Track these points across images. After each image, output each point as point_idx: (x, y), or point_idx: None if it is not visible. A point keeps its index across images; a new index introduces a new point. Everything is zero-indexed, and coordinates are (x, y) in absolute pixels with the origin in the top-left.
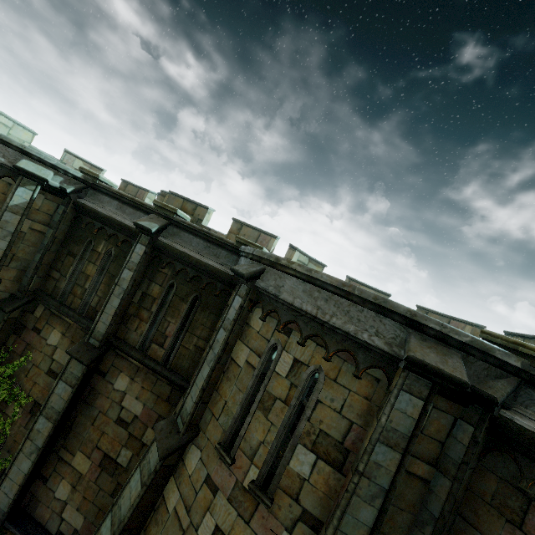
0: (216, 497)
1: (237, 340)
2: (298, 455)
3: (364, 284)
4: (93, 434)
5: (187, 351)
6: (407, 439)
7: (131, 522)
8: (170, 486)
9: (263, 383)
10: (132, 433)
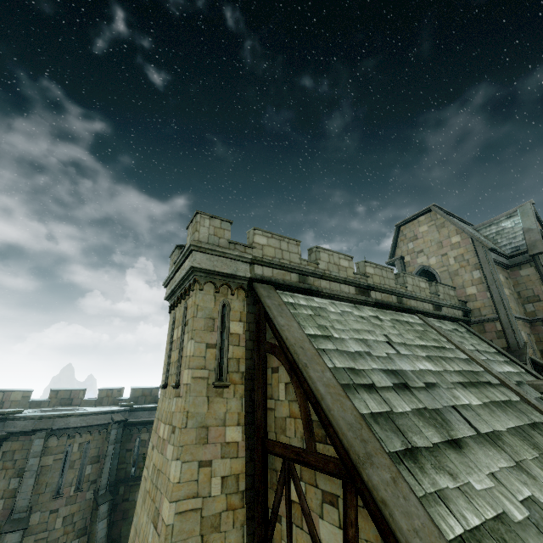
0: (60, 511)
1: (42, 457)
2: (87, 469)
3: (16, 390)
4: None
5: None
6: (114, 440)
7: None
8: (24, 542)
9: (68, 460)
10: None
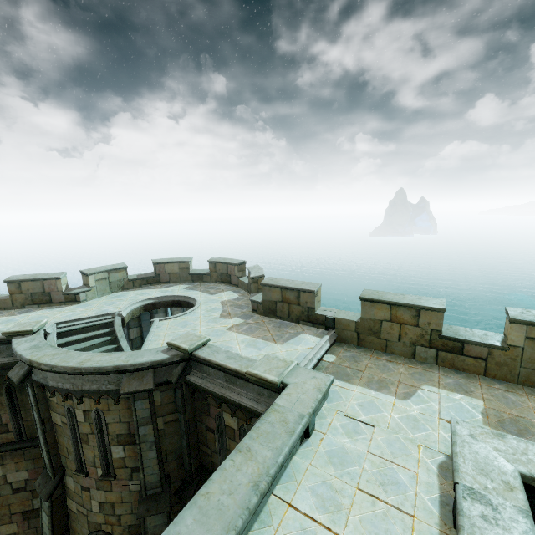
0: (91, 492)
1: (50, 411)
2: (114, 451)
3: (167, 262)
4: (1, 511)
5: (32, 421)
6: (151, 417)
7: (57, 533)
8: (69, 502)
9: (76, 430)
10: (32, 489)
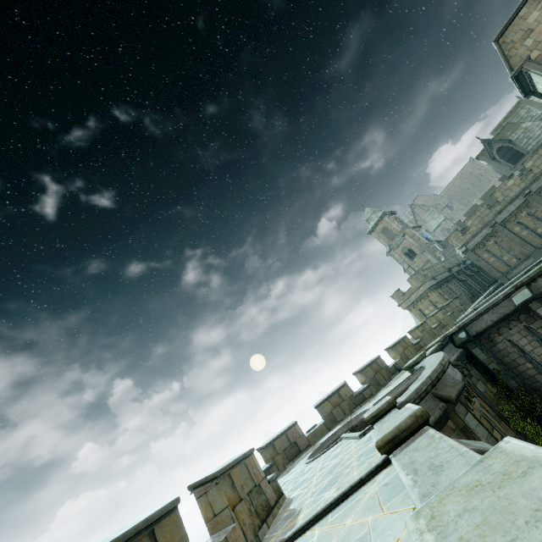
0: None
1: None
2: None
3: None
4: None
5: None
6: None
7: None
8: None
9: (505, 435)
10: None
